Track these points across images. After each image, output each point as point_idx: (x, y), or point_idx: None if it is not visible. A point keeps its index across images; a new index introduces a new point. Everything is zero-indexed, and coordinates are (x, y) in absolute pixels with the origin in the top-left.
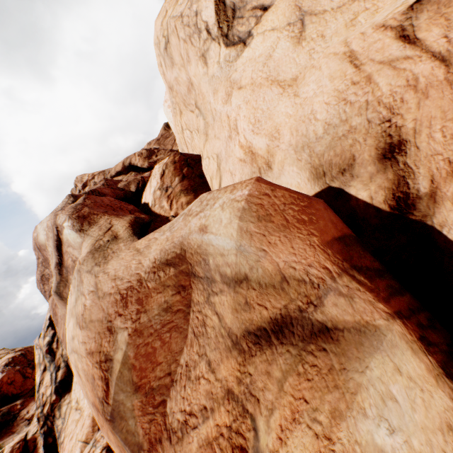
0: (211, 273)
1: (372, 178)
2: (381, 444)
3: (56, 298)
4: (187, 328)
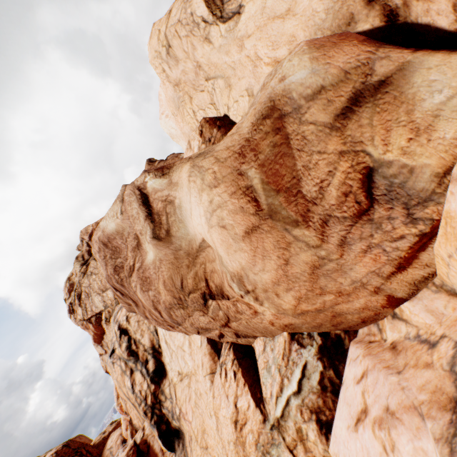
0: (297, 103)
1: (368, 16)
2: (438, 101)
3: (155, 242)
4: (291, 152)
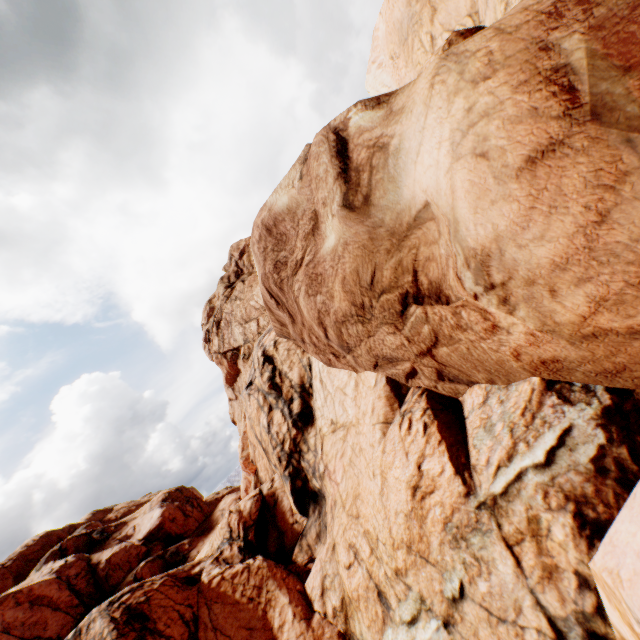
0: None
1: None
2: None
3: (344, 213)
4: None
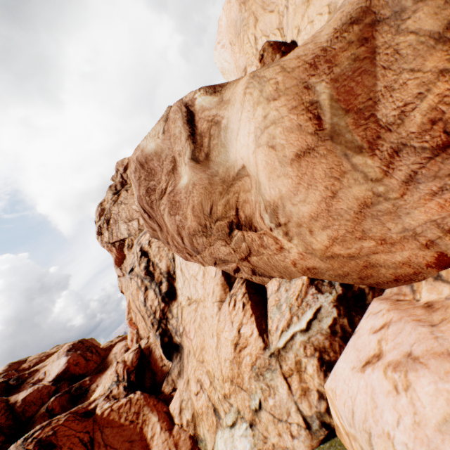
0: (400, 5)
1: None
2: None
3: (192, 164)
4: (373, 70)
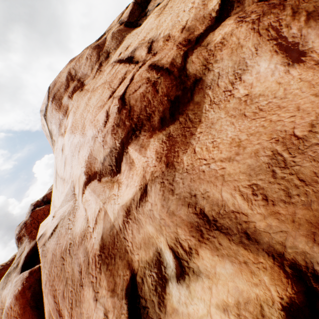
0: None
1: None
2: None
3: None
4: None
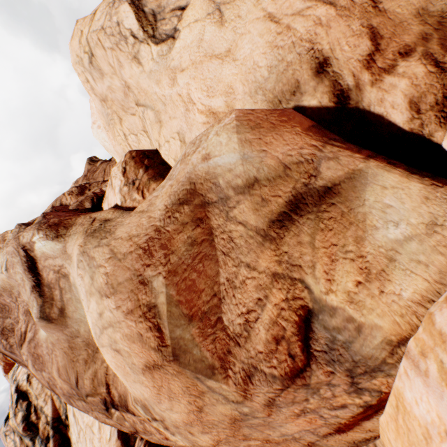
0: (224, 192)
1: (316, 90)
2: (394, 237)
3: (43, 324)
4: (215, 253)
